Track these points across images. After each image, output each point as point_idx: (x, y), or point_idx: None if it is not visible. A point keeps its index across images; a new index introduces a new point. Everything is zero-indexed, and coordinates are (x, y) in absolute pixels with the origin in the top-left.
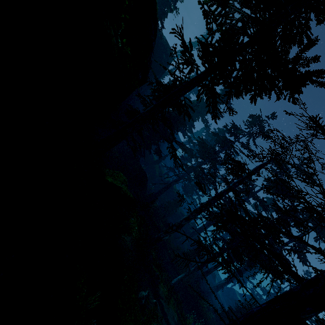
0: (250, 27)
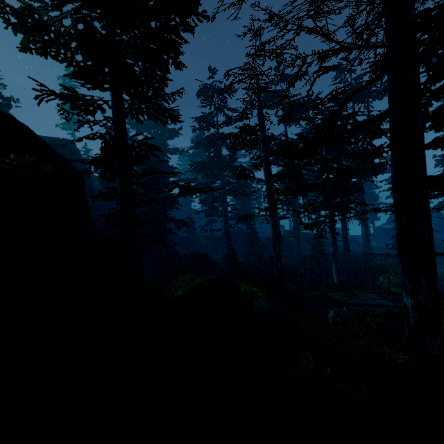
0: (91, 10)
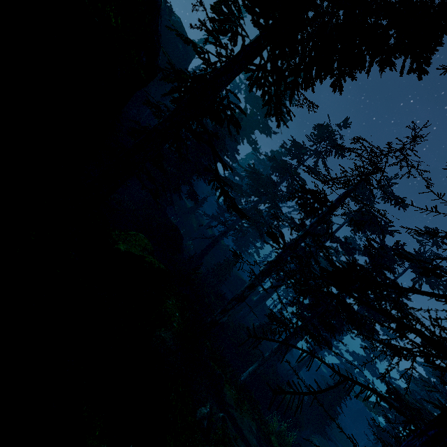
0: None
